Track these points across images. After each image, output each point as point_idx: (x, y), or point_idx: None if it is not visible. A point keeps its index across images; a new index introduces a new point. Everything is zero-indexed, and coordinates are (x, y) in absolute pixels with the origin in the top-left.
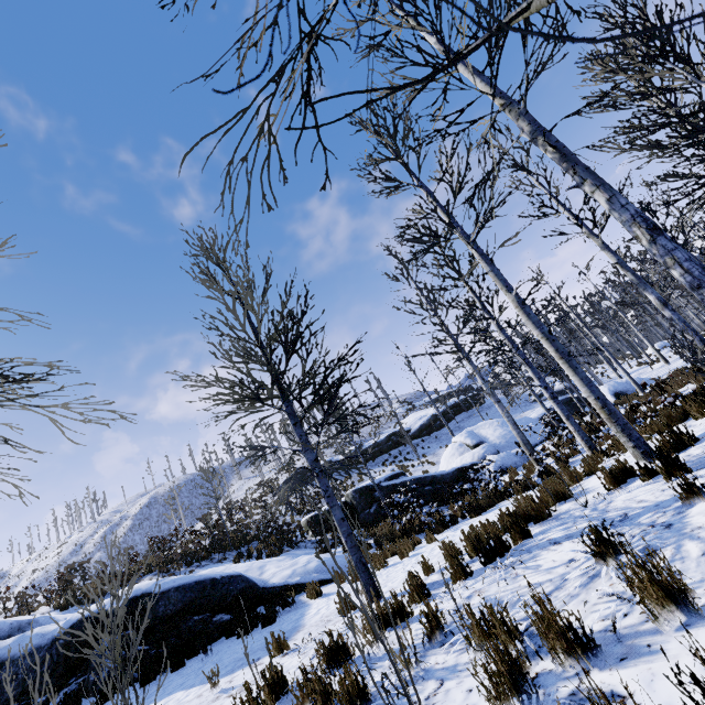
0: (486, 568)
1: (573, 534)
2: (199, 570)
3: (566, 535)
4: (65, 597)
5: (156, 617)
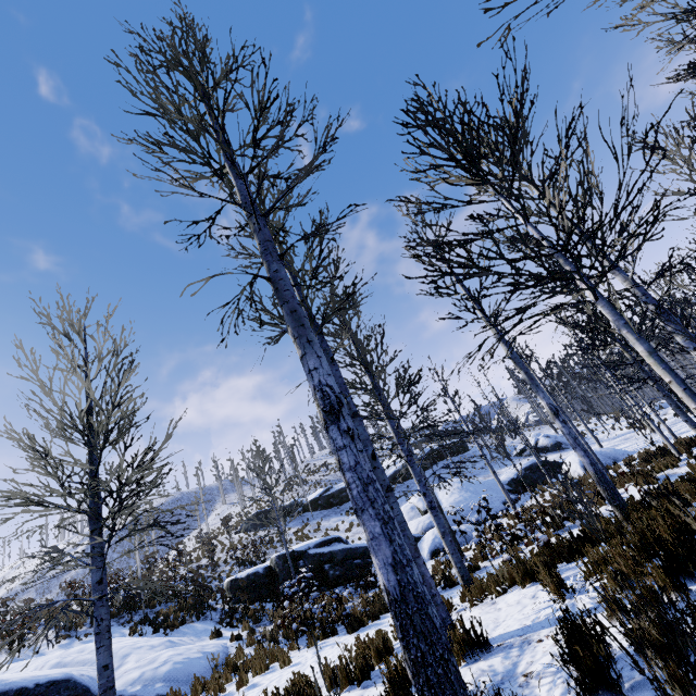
0: None
1: None
2: None
3: None
4: None
5: None
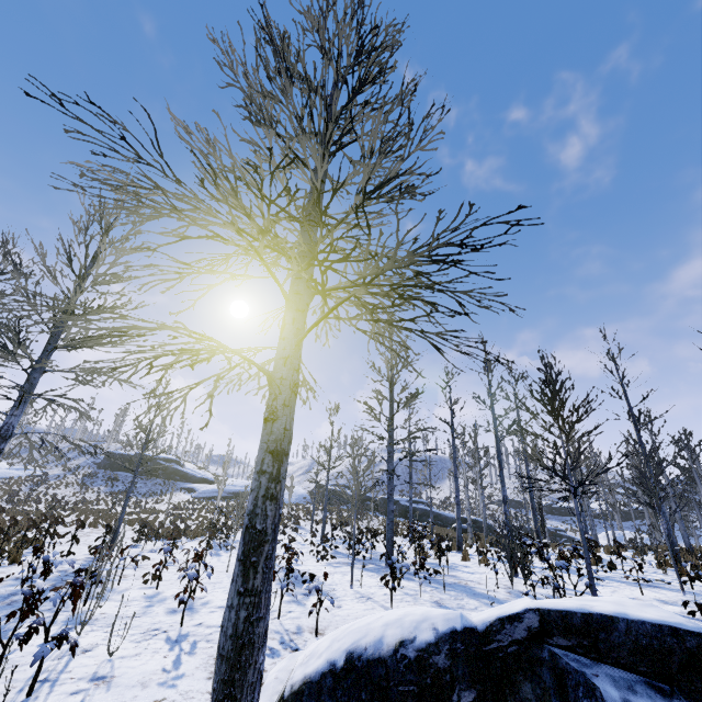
0: None
1: None
2: None
3: None
4: None
5: (480, 525)
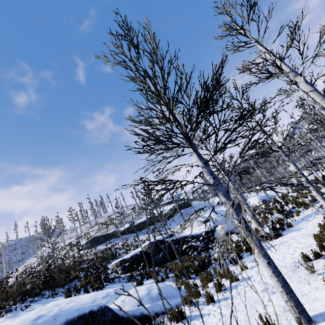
0: None
1: None
2: (33, 304)
3: None
4: None
5: None
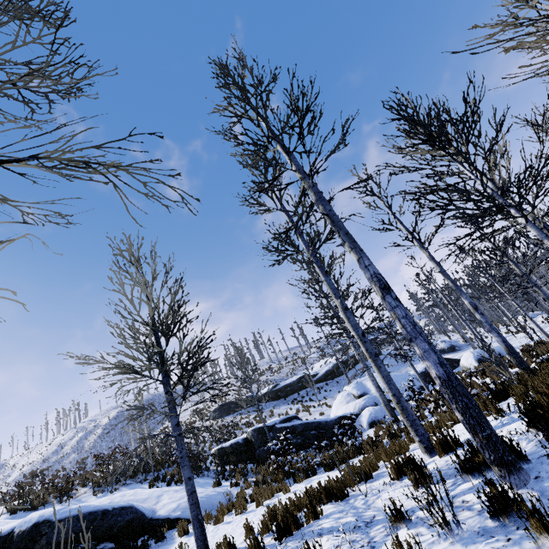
0: (275, 546)
1: (334, 528)
2: (123, 488)
3: (331, 528)
4: (18, 502)
5: (49, 543)
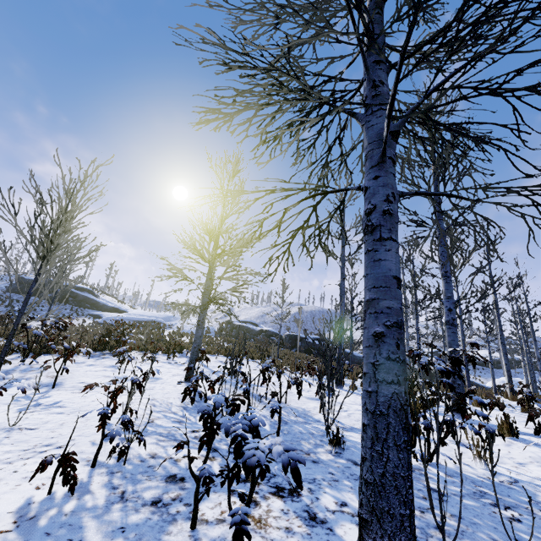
0: None
1: None
2: None
3: None
4: None
5: None
